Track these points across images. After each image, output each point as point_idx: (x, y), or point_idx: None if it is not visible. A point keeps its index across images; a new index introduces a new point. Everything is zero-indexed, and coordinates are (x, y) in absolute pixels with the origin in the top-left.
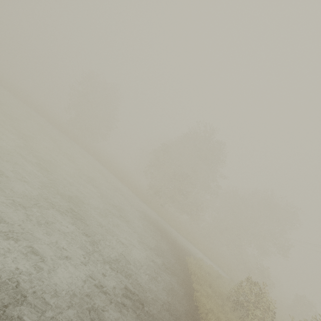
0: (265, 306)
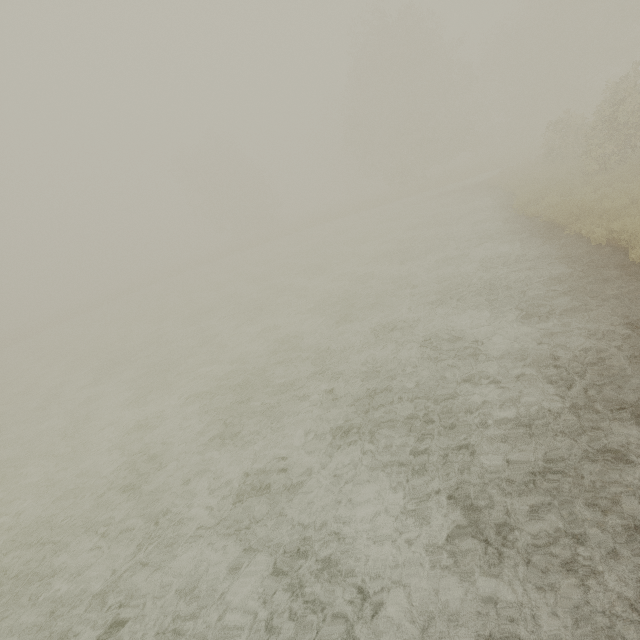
0: (579, 127)
